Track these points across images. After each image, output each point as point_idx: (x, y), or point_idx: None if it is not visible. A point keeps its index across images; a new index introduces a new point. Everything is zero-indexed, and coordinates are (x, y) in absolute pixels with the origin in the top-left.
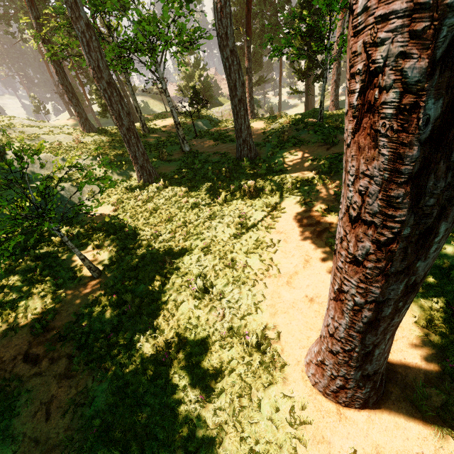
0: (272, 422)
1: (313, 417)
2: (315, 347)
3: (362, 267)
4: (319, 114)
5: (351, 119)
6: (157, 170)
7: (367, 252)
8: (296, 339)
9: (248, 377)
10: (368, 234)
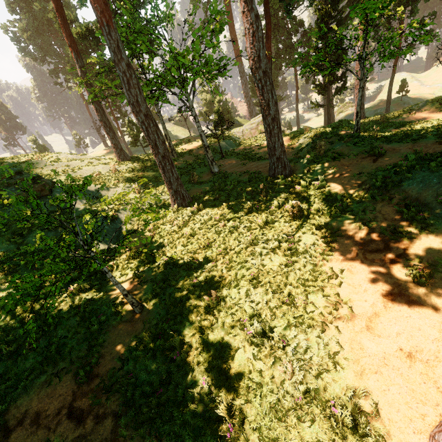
0: None
1: None
2: None
3: None
4: (356, 125)
5: None
6: (189, 193)
7: None
8: (405, 417)
9: None
10: None
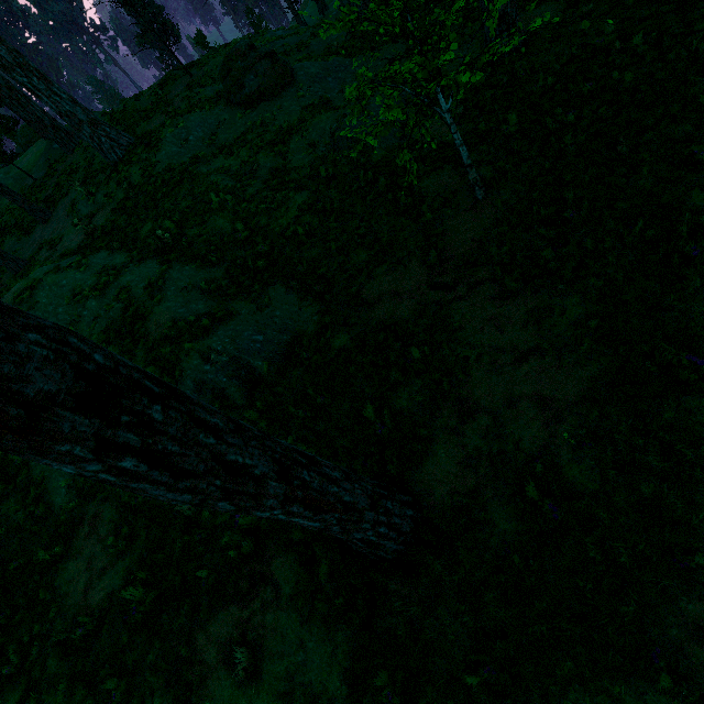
0: None
1: None
2: None
3: None
4: None
5: None
6: None
7: None
8: None
9: None
10: None
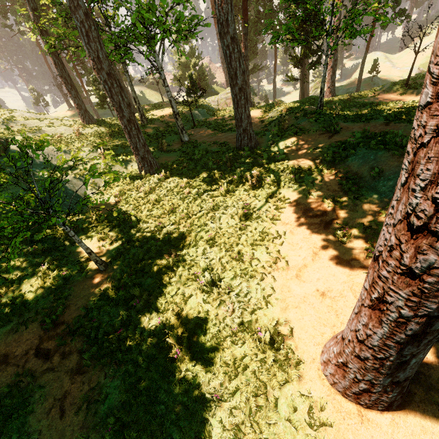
0: (291, 423)
1: (333, 419)
2: (334, 347)
3: (418, 281)
4: (319, 101)
5: (437, 113)
6: (158, 161)
7: (429, 265)
8: (310, 335)
9: (263, 375)
10: (436, 247)
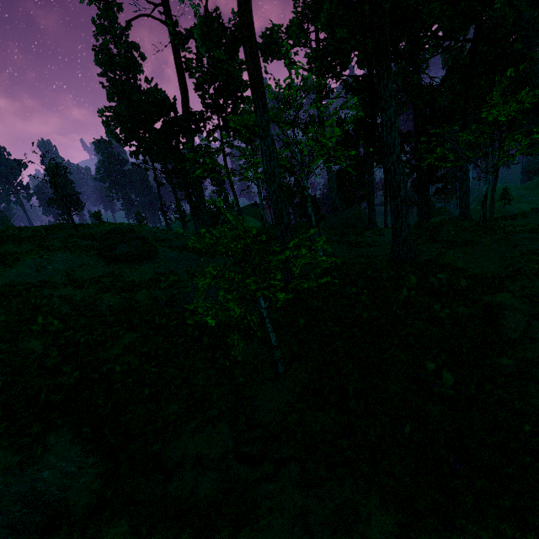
0: None
1: None
2: None
3: None
4: (481, 215)
5: None
6: None
7: None
8: None
9: None
10: None
